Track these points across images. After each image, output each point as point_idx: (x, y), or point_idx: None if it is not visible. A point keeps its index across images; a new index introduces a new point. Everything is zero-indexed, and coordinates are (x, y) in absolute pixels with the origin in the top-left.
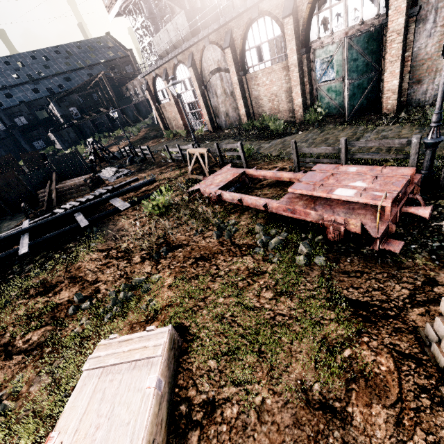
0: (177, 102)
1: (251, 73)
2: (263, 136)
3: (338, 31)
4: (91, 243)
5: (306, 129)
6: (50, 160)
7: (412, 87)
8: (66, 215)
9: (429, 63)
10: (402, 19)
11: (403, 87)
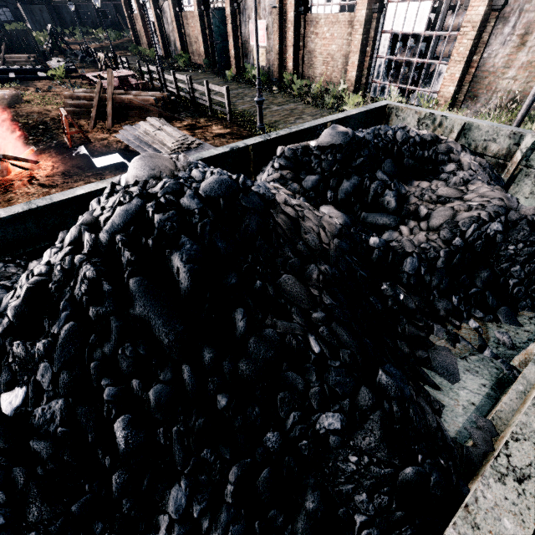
0: (144, 17)
1: (184, 12)
2: (176, 68)
3: (219, 1)
4: (11, 83)
5: (198, 71)
6: (2, 31)
7: (245, 59)
8: (3, 71)
9: (248, 45)
10: (229, 9)
11: (241, 57)
